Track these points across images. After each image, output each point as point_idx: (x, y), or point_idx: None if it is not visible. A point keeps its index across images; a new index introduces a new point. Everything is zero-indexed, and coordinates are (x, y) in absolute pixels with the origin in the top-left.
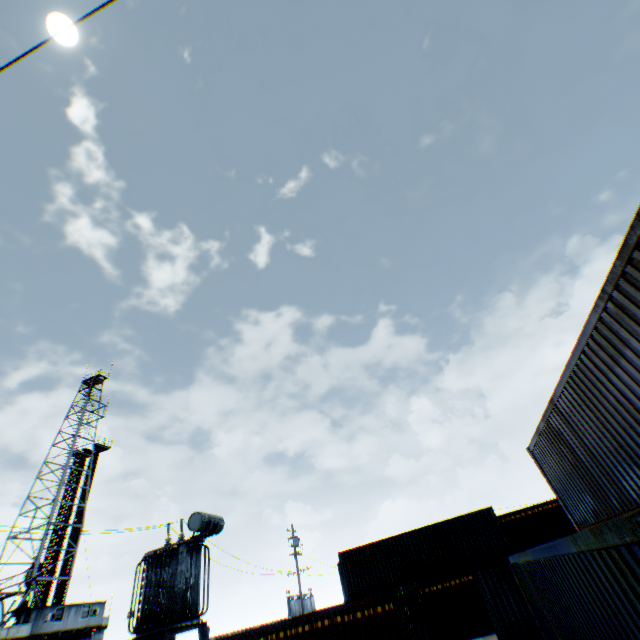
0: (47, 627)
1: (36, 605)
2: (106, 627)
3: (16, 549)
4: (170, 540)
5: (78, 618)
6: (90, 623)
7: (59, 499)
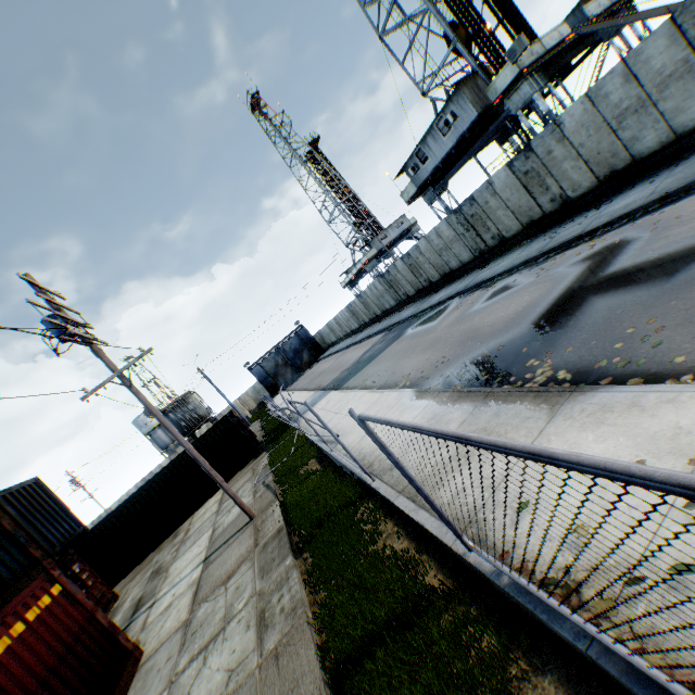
0: (424, 175)
1: (399, 171)
2: (520, 79)
3: (433, 33)
4: (175, 398)
5: (443, 142)
6: (461, 132)
7: (361, 6)
